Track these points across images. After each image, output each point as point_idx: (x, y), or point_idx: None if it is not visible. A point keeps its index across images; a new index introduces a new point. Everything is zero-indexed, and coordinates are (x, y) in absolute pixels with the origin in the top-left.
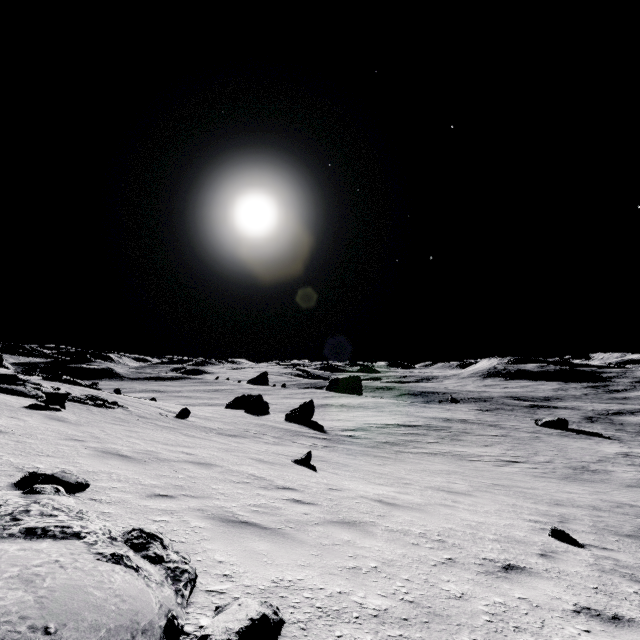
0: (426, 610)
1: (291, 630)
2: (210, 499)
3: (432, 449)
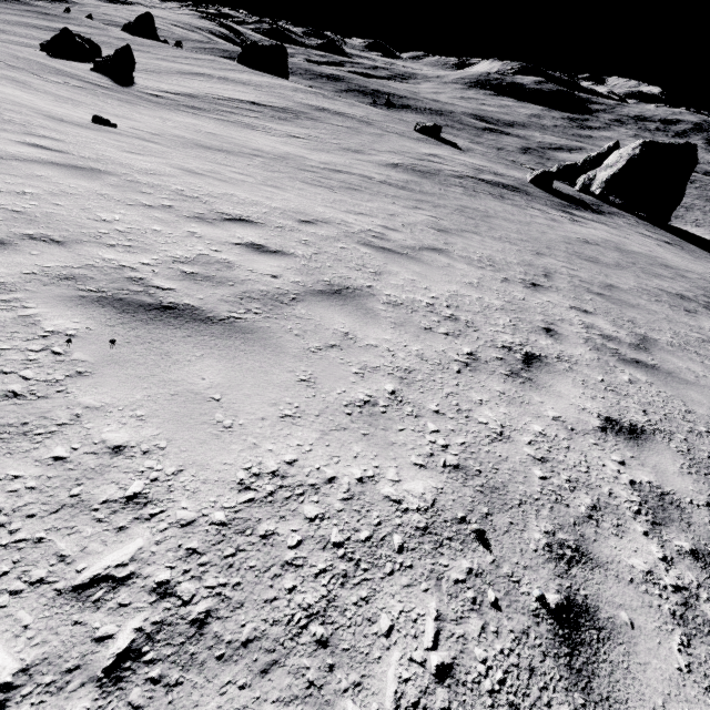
0: None
1: None
2: None
3: (233, 119)
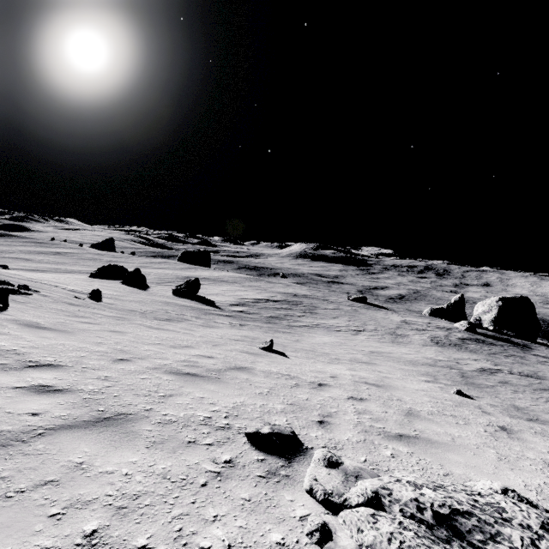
0: None
1: None
2: (337, 415)
3: (306, 322)
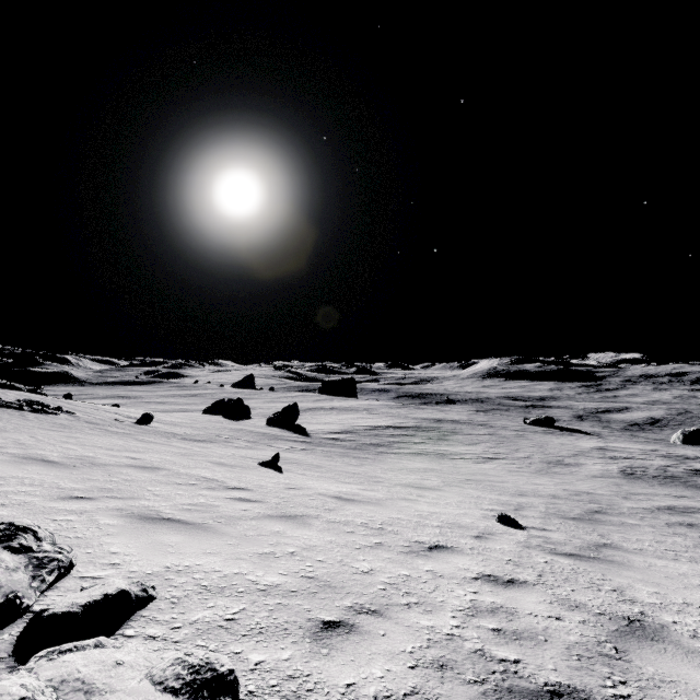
0: (322, 583)
1: (159, 604)
2: (138, 500)
3: (416, 449)
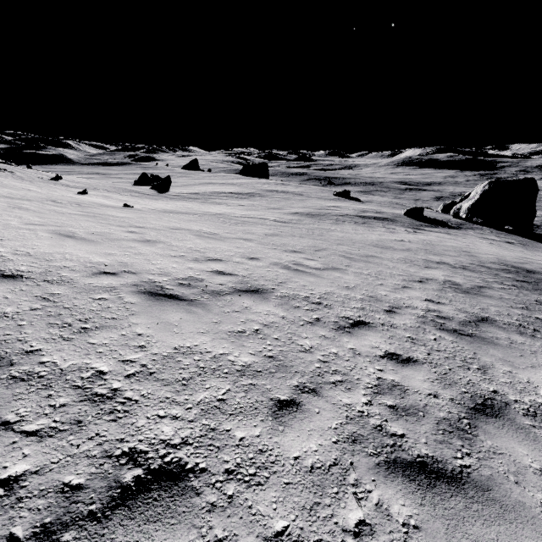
0: None
1: None
2: None
3: (211, 201)
